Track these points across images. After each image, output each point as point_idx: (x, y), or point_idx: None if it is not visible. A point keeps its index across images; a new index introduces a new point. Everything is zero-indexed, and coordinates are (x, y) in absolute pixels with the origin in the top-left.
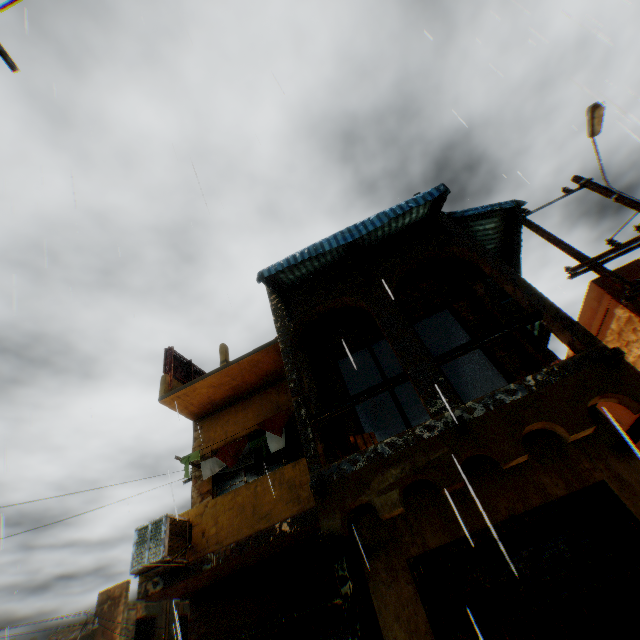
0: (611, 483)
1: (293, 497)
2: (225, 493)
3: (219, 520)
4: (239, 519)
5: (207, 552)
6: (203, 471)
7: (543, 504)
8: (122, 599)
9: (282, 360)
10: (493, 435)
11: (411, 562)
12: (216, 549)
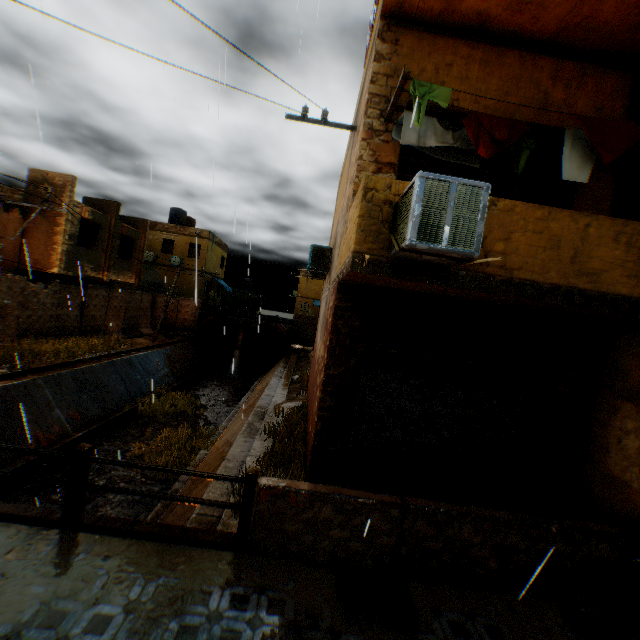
0: None
1: (639, 274)
2: (531, 204)
3: (512, 238)
4: (546, 256)
5: (483, 272)
6: (405, 129)
7: None
8: (67, 193)
9: (637, 17)
10: None
11: None
12: (499, 276)
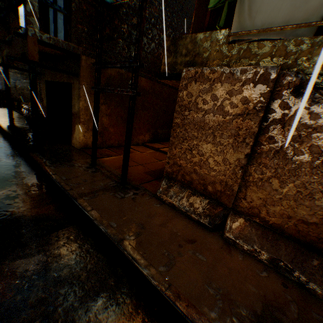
0: (73, 85)
1: None
2: None
3: None
4: None
5: None
6: None
7: (65, 82)
8: None
9: None
10: (14, 51)
11: (48, 82)
12: None
